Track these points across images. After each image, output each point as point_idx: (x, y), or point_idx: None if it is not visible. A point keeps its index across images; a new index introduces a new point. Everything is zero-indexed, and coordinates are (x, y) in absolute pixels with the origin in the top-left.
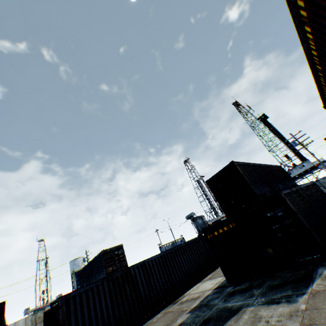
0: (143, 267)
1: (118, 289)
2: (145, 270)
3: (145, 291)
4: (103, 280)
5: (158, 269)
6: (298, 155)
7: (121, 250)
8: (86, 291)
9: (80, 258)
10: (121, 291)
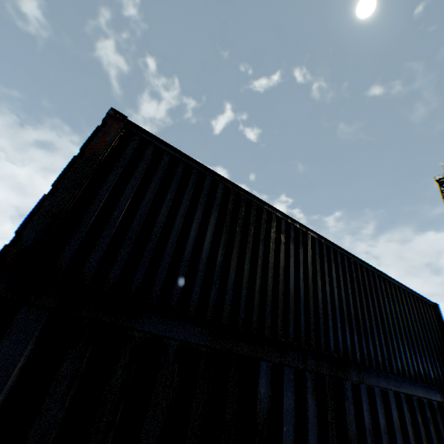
0: None
1: None
2: None
3: None
4: None
5: None
6: None
7: None
8: None
9: None
10: None
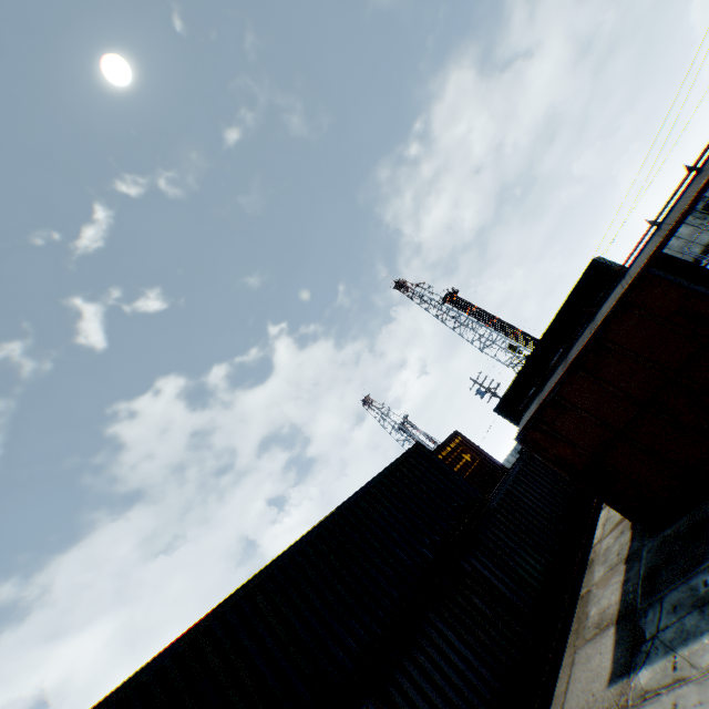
0: None
1: None
2: None
3: None
4: None
5: None
6: (527, 339)
7: None
8: None
9: None
10: None
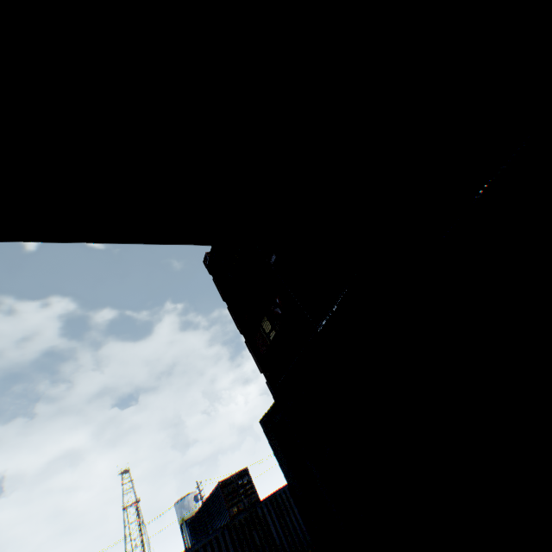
0: (274, 502)
1: (244, 539)
2: (277, 506)
3: (280, 536)
4: (222, 529)
5: (295, 503)
6: None
7: (247, 477)
8: (203, 546)
9: (190, 494)
10: (249, 541)
